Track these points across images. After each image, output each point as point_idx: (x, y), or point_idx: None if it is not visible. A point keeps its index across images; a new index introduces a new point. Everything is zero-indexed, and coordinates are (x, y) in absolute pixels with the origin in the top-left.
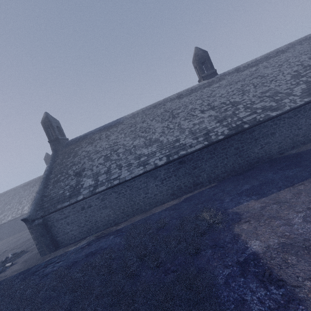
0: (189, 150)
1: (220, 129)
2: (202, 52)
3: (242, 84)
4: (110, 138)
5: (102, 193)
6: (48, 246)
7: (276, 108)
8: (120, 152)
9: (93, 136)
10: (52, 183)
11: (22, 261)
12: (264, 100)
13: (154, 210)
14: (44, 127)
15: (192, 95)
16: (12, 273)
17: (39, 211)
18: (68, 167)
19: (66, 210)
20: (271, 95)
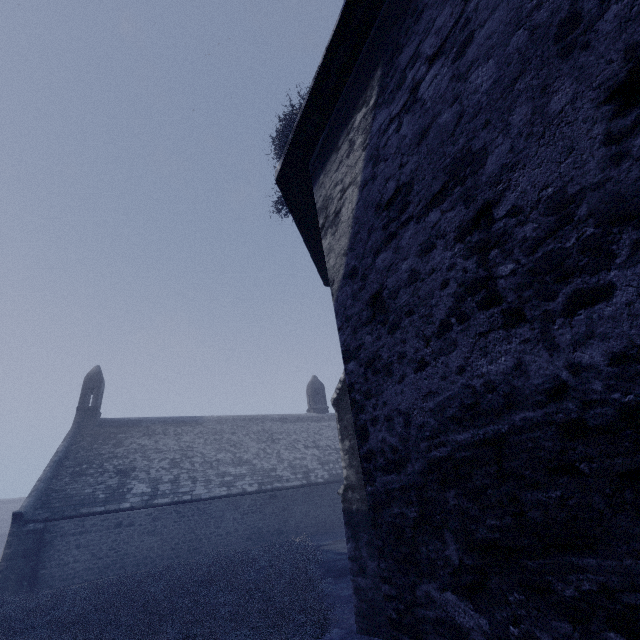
0: (285, 484)
1: (321, 472)
2: (319, 383)
3: None
4: (182, 438)
5: (159, 508)
6: (22, 580)
7: None
8: (196, 461)
9: (152, 426)
10: (70, 473)
11: None
12: None
13: None
14: (87, 385)
15: (298, 423)
16: None
17: (41, 510)
18: (104, 457)
19: (90, 520)
20: None
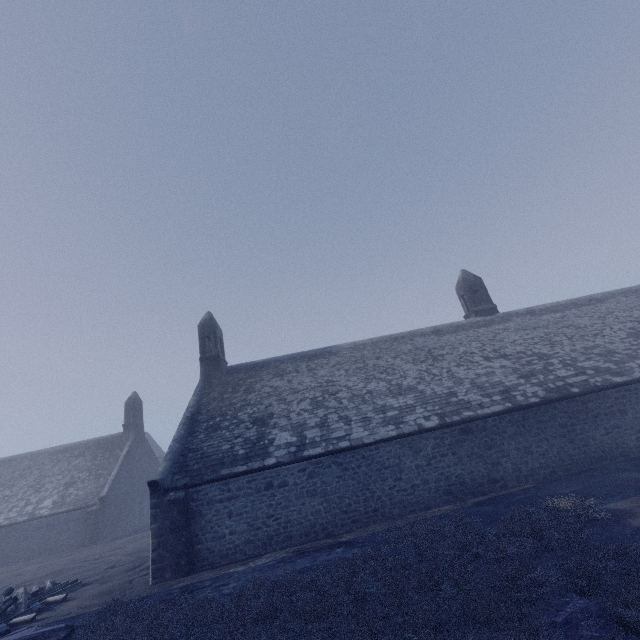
0: (479, 411)
1: (529, 389)
2: (473, 277)
3: (545, 332)
4: (318, 373)
5: (313, 460)
6: (178, 559)
7: (619, 372)
8: (342, 397)
9: (281, 366)
10: (204, 429)
11: (92, 594)
12: (592, 358)
13: (412, 516)
14: (202, 333)
15: (459, 333)
16: (88, 609)
17: (179, 474)
18: (236, 407)
19: (235, 483)
20: (603, 353)
